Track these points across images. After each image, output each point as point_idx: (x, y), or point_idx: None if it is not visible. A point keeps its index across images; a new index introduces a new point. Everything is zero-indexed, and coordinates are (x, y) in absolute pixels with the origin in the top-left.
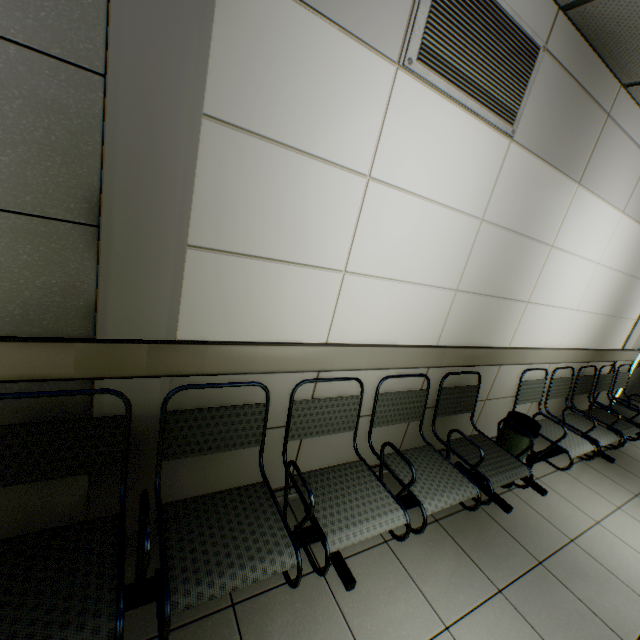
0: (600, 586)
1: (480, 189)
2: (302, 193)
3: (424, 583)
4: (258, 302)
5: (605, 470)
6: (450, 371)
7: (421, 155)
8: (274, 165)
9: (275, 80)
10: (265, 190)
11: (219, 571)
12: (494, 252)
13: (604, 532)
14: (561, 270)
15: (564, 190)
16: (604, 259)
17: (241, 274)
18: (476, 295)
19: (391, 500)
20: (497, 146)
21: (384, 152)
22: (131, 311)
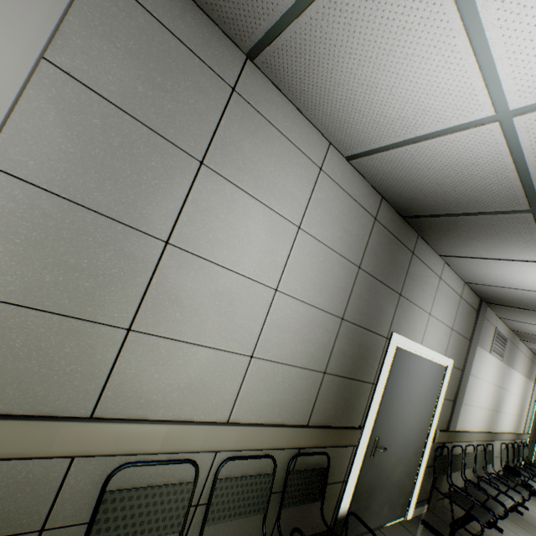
0: None
1: (495, 376)
2: (473, 386)
3: (519, 534)
4: (463, 417)
5: None
6: (485, 442)
7: (488, 370)
8: (471, 380)
9: (475, 362)
10: (469, 386)
11: (493, 506)
12: (496, 394)
13: None
14: (508, 398)
15: (509, 371)
16: (517, 392)
17: (463, 409)
18: (492, 410)
19: (504, 495)
20: (499, 363)
21: (484, 372)
22: (453, 422)
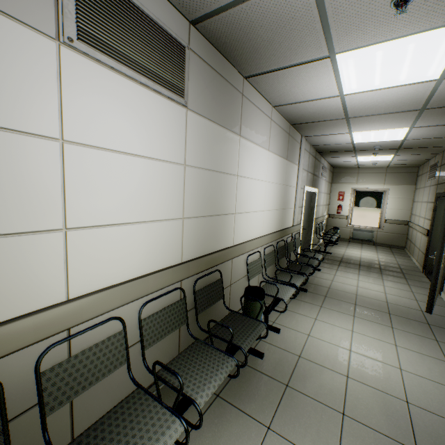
0: (320, 380)
1: (176, 143)
2: None
3: None
4: None
5: (305, 298)
6: (199, 276)
7: (114, 120)
8: None
9: None
10: None
11: None
12: (202, 186)
13: (313, 339)
14: (248, 189)
15: (233, 140)
16: (268, 178)
17: None
18: (199, 218)
19: (168, 415)
20: (178, 113)
21: (72, 117)
22: None
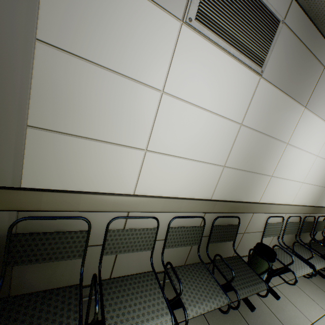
0: None
1: (240, 105)
2: (114, 98)
3: None
4: (83, 166)
5: (319, 283)
6: (220, 215)
7: (199, 81)
8: (93, 78)
9: (92, 22)
10: (86, 94)
11: None
12: (249, 144)
13: None
14: (293, 158)
15: (296, 110)
16: (321, 153)
17: (70, 147)
18: (237, 170)
19: (164, 305)
20: (251, 80)
21: (173, 76)
22: None
